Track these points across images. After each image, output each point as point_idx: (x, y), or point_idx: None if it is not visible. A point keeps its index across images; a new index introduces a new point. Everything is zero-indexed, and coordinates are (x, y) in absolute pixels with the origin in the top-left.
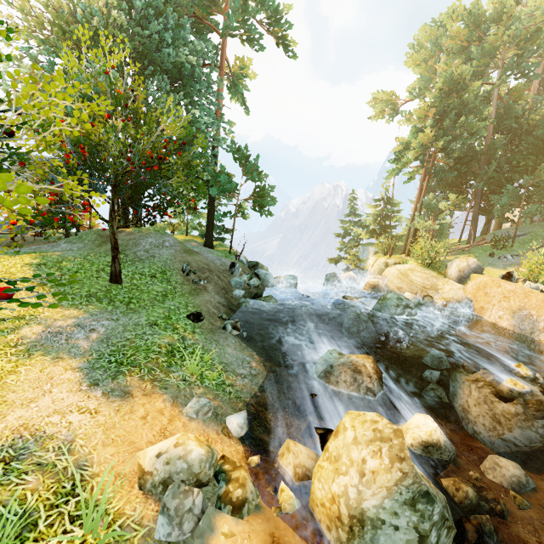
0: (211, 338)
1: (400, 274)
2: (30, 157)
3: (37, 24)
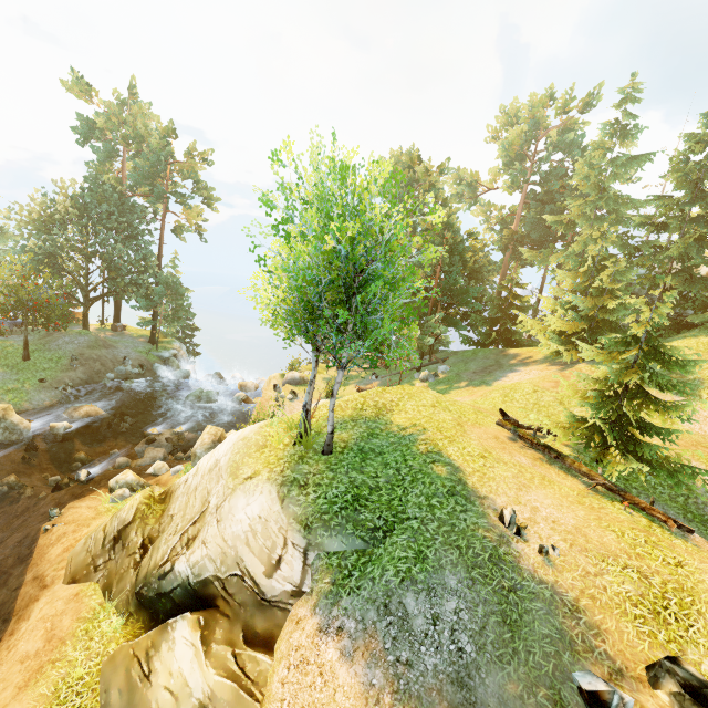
0: (39, 390)
1: (269, 379)
2: None
3: (25, 222)
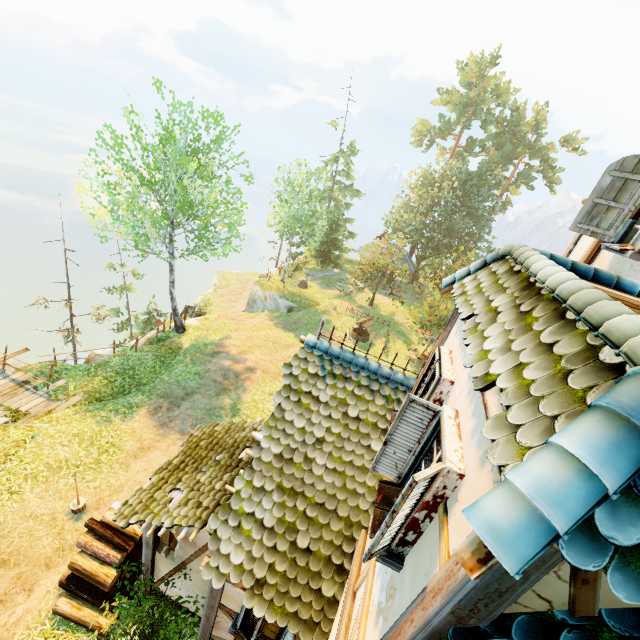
0: None
1: None
2: (399, 253)
3: (426, 202)
